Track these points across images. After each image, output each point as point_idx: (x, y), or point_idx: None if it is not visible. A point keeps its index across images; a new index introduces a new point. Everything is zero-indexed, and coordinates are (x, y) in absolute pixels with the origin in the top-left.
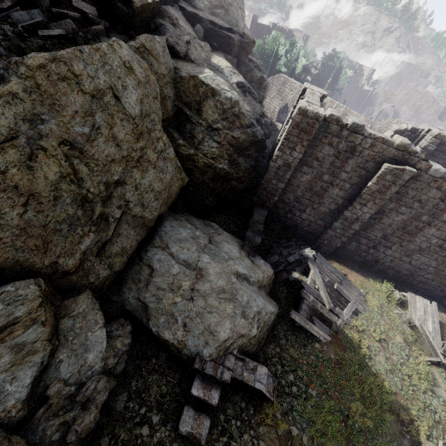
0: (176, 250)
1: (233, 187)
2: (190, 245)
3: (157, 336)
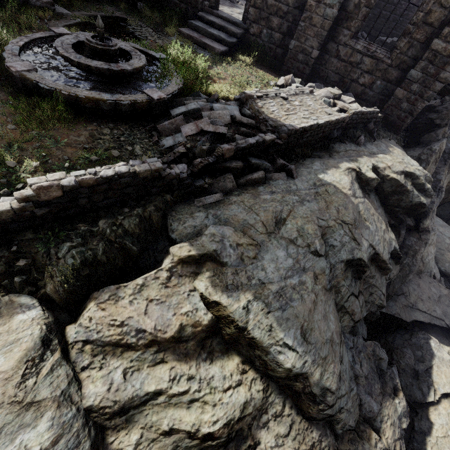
0: (442, 231)
1: (448, 198)
2: (448, 230)
3: (444, 272)
